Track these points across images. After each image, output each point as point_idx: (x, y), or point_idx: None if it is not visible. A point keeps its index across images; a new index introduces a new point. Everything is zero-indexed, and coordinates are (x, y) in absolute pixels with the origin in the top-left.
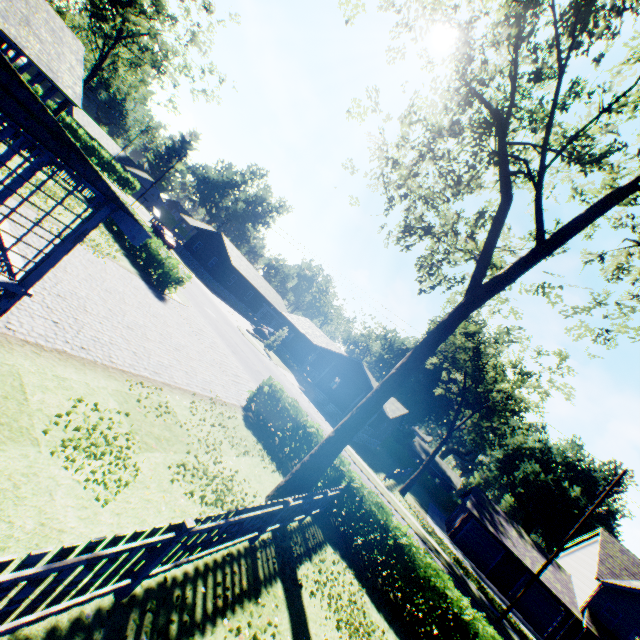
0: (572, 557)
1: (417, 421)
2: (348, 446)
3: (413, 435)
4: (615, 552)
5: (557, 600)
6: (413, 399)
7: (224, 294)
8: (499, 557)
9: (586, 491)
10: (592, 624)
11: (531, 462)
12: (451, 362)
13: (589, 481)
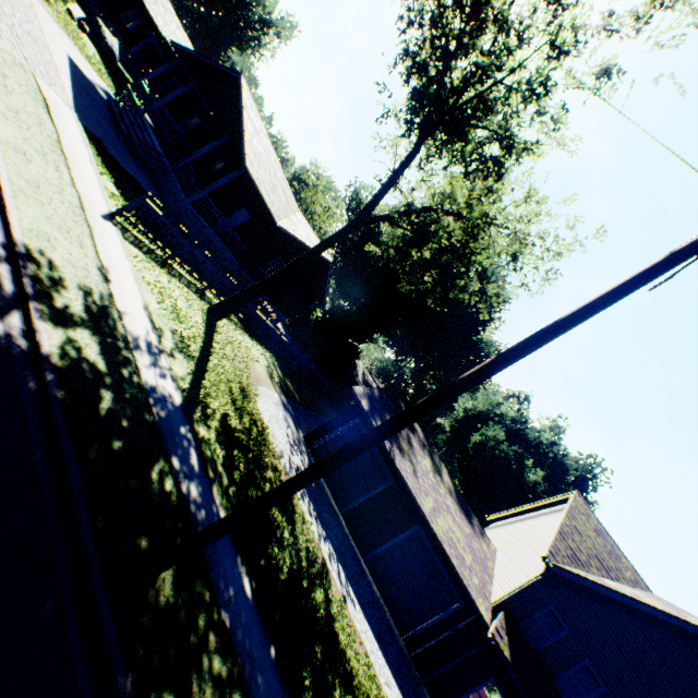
0: (509, 529)
1: (366, 334)
2: (68, 120)
3: (354, 352)
4: (588, 530)
5: (456, 581)
6: (368, 300)
7: (91, 9)
8: (380, 489)
9: (550, 479)
10: (506, 636)
11: (497, 427)
12: (412, 64)
13: (558, 468)
